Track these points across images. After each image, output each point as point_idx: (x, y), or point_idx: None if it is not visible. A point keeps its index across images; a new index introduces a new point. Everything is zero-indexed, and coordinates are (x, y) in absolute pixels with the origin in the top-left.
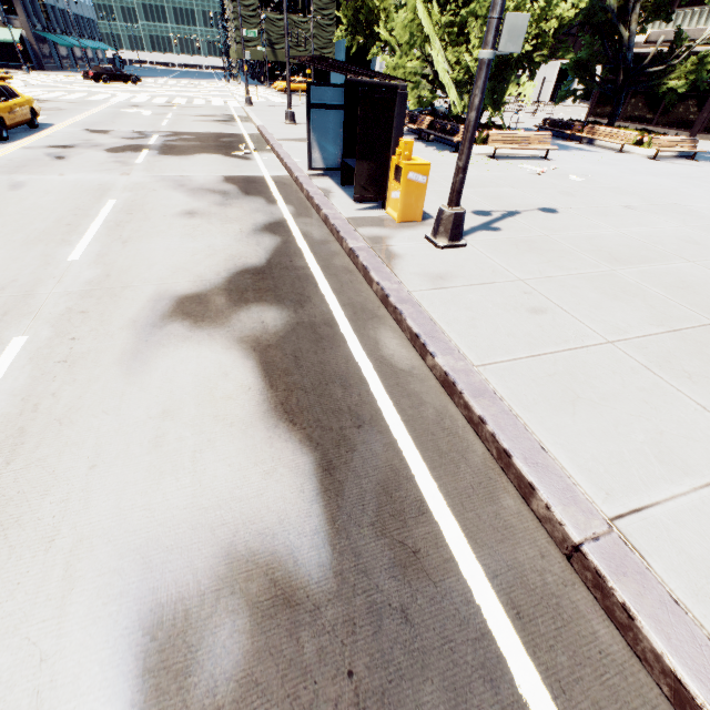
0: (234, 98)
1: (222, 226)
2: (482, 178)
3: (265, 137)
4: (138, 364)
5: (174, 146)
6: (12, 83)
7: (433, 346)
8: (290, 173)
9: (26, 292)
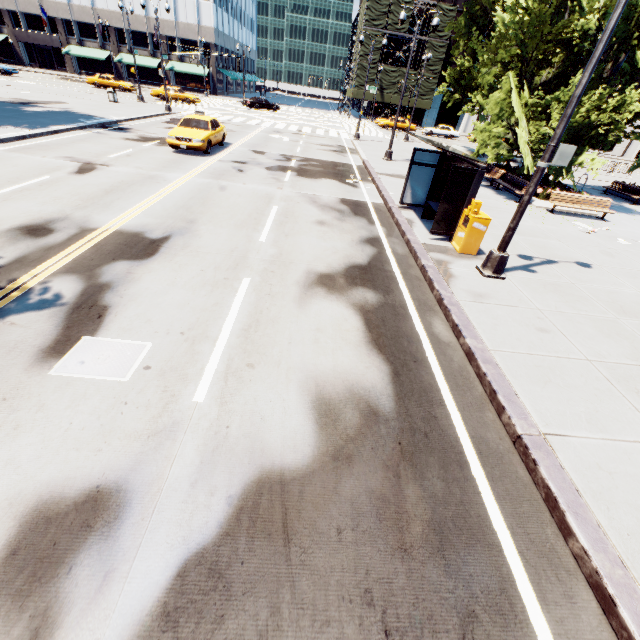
0: (345, 130)
1: (340, 235)
2: (535, 228)
3: (369, 170)
4: (303, 304)
5: (307, 170)
6: (199, 105)
7: (465, 333)
8: (385, 203)
9: (243, 255)
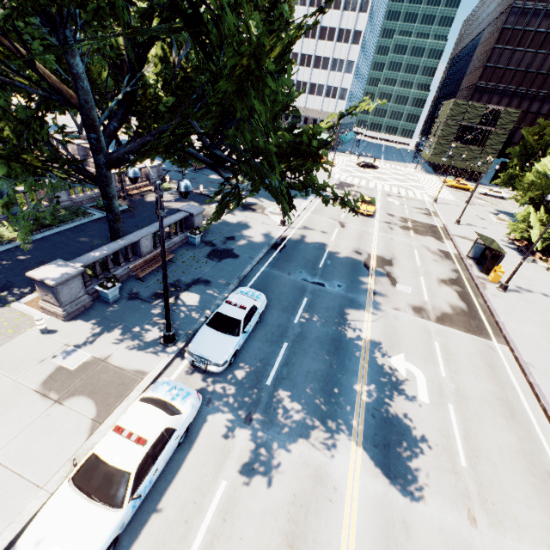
0: (424, 190)
1: (443, 267)
2: (531, 277)
3: (448, 232)
4: (439, 286)
5: (418, 230)
6: (335, 167)
7: (488, 302)
8: (458, 254)
9: (416, 269)
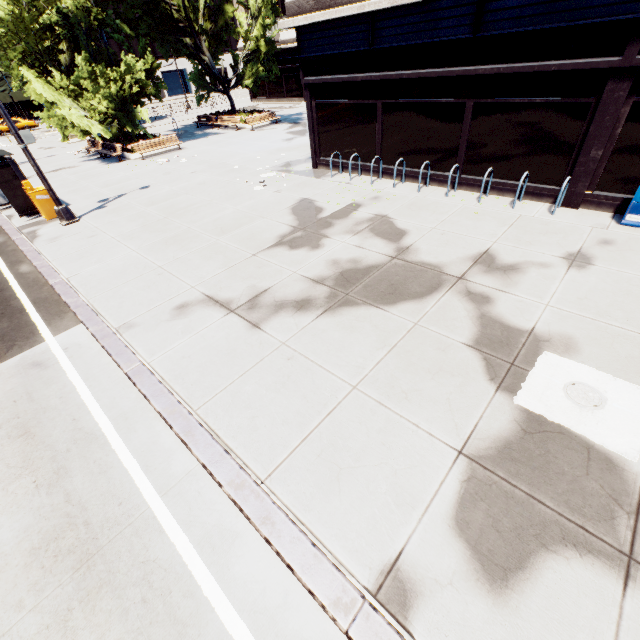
0: None
1: None
2: (123, 177)
3: None
4: None
5: None
6: None
7: (34, 261)
8: None
9: None
